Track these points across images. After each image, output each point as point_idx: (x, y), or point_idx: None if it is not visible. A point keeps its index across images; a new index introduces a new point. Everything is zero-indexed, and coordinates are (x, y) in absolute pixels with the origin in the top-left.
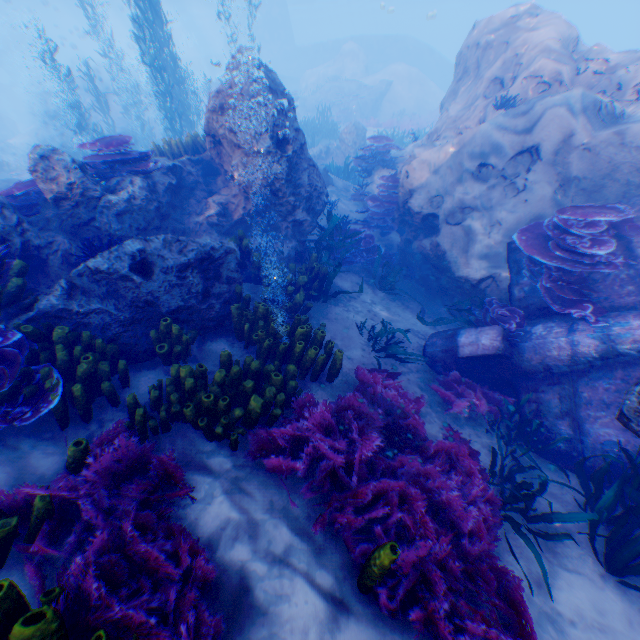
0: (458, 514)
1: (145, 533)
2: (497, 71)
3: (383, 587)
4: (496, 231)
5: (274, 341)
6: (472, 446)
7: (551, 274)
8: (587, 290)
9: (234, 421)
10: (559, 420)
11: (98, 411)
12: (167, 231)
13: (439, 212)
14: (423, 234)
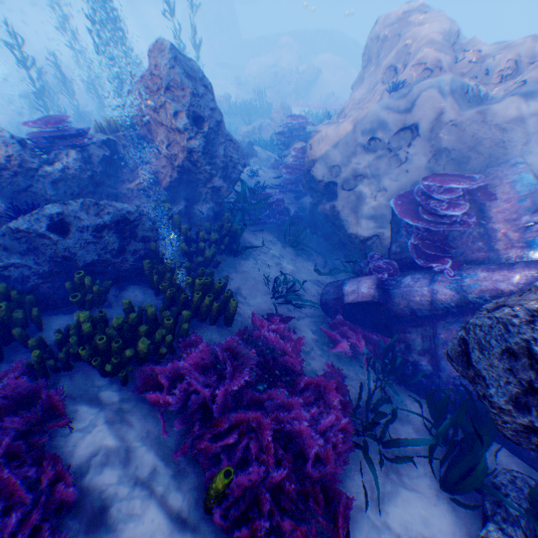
0: (306, 441)
1: (17, 460)
2: (392, 60)
3: (218, 508)
4: (382, 196)
5: (178, 290)
6: (349, 380)
7: (420, 232)
8: (447, 246)
9: (126, 360)
10: (422, 357)
11: (11, 352)
12: (102, 196)
13: (337, 179)
14: (326, 198)
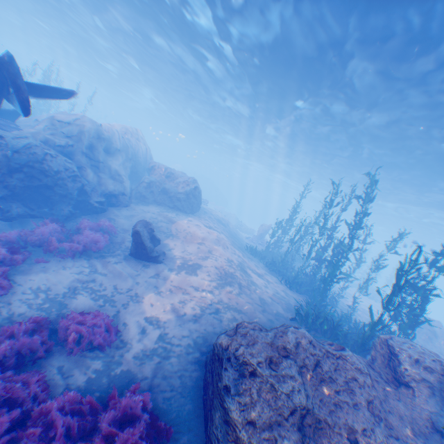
0: None
1: None
2: None
3: None
4: None
5: None
6: None
7: None
8: None
9: None
10: None
11: None
12: None
13: None
14: None
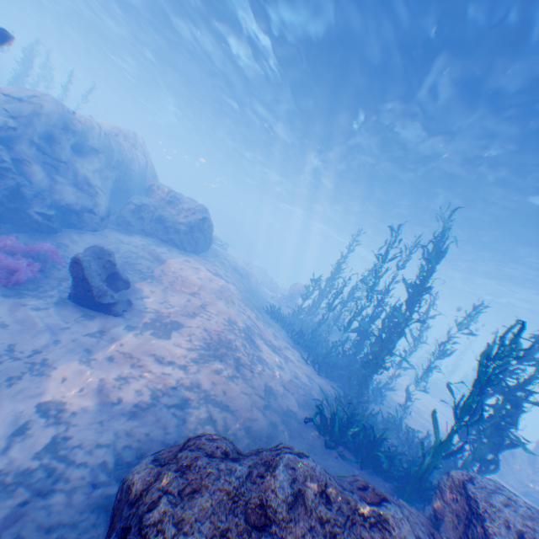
0: None
1: None
2: None
3: None
4: None
5: None
6: None
7: None
8: None
9: None
10: None
11: None
12: None
13: None
14: None
